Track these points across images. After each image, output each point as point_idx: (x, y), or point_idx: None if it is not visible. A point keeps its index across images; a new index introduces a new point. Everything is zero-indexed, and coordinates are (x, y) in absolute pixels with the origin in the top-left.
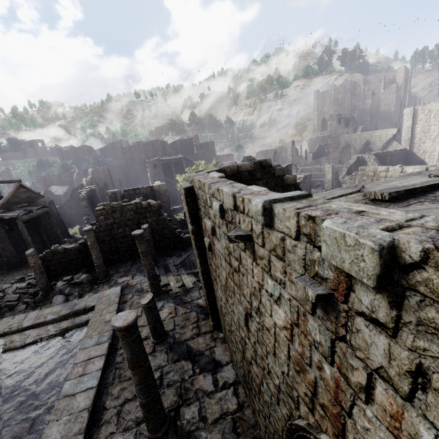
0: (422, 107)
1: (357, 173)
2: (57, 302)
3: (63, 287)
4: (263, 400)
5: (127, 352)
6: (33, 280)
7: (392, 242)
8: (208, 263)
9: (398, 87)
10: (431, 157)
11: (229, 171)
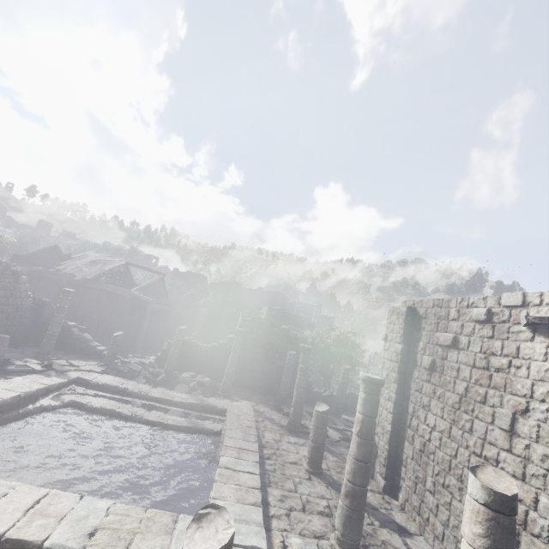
0: None
1: None
2: (182, 390)
3: (188, 379)
4: (533, 534)
5: (367, 411)
6: (153, 362)
7: None
8: (412, 389)
9: None
10: None
11: None
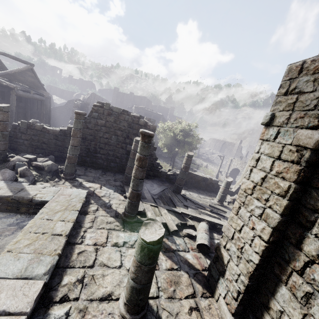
0: None
1: None
2: (3, 176)
3: (19, 163)
4: None
5: None
6: None
7: None
8: None
9: None
10: None
11: None
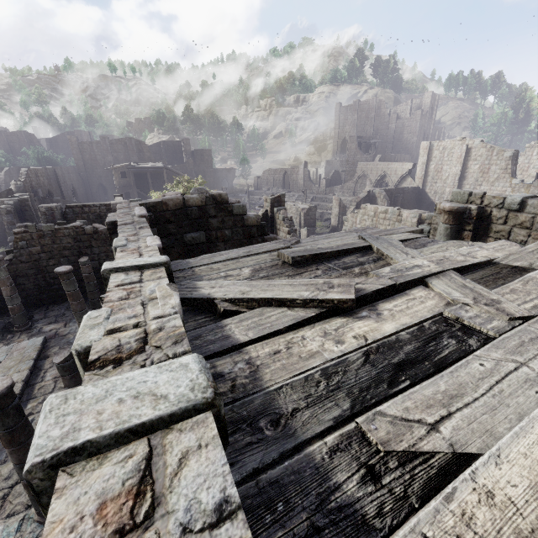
0: (438, 143)
1: (359, 211)
2: None
3: None
4: None
5: None
6: None
7: (90, 347)
8: None
9: (423, 115)
10: (440, 199)
11: (172, 205)
